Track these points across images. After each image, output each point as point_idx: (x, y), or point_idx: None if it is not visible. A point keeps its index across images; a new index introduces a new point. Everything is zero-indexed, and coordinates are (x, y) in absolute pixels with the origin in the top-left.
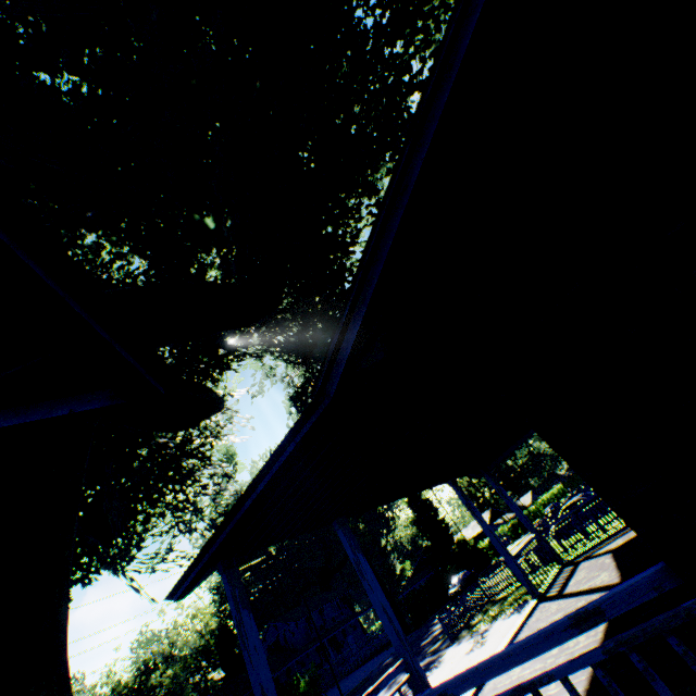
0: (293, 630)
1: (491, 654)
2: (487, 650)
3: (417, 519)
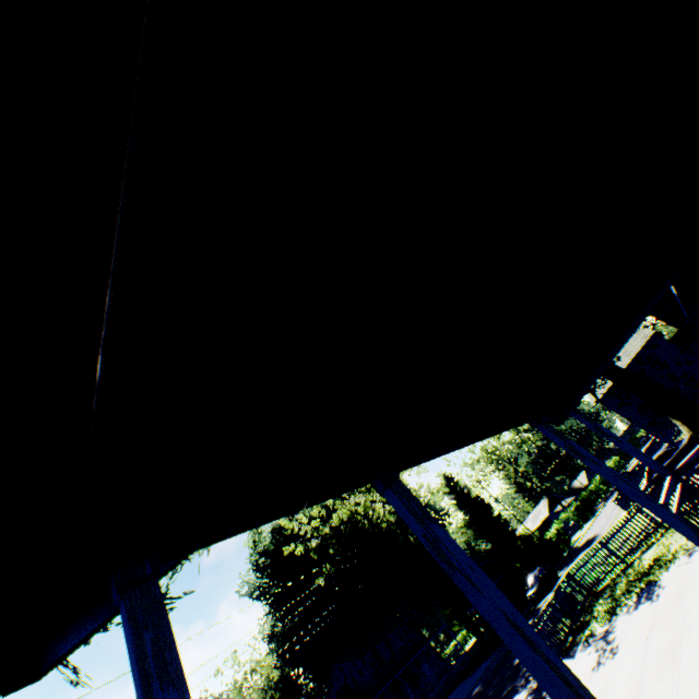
0: (360, 669)
1: (640, 666)
2: (630, 661)
3: (470, 520)
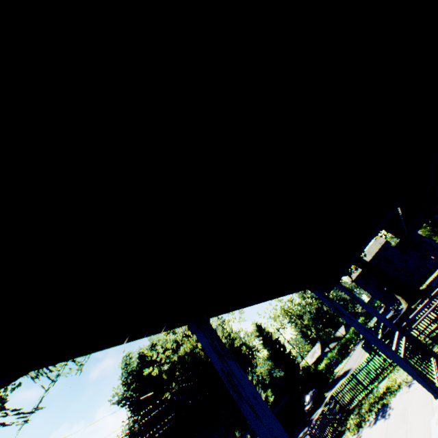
0: None
1: None
2: None
3: (271, 355)
